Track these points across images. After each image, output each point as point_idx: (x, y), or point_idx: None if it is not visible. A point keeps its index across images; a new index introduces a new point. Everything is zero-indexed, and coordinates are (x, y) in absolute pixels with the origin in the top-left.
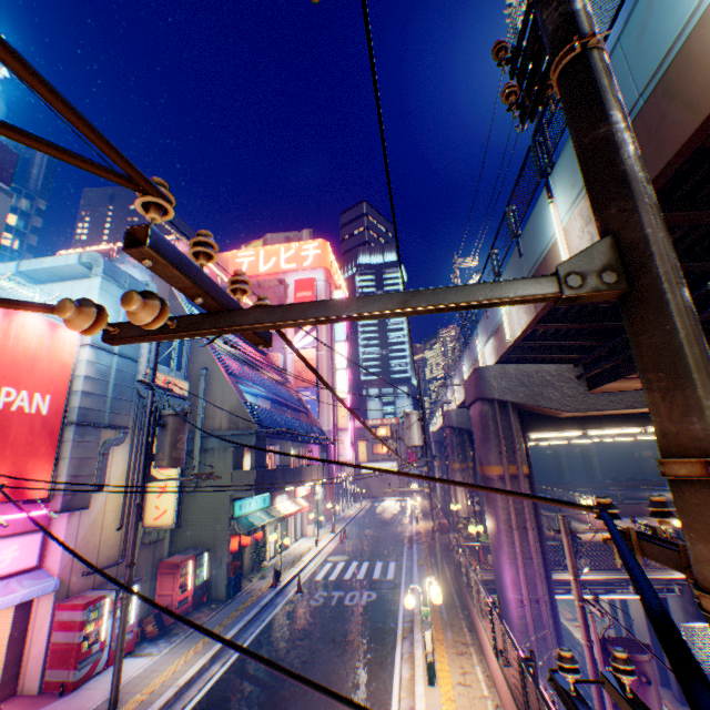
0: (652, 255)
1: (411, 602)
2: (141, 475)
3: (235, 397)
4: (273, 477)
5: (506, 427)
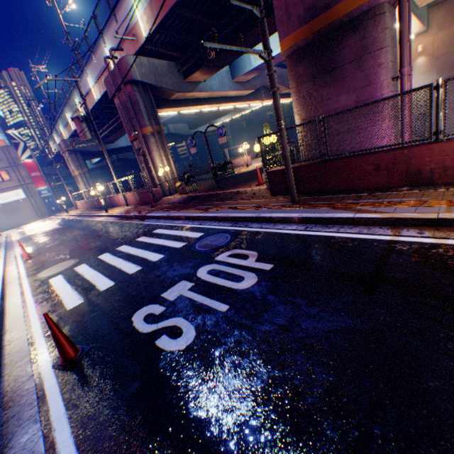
0: None
1: None
2: None
3: None
4: None
5: None
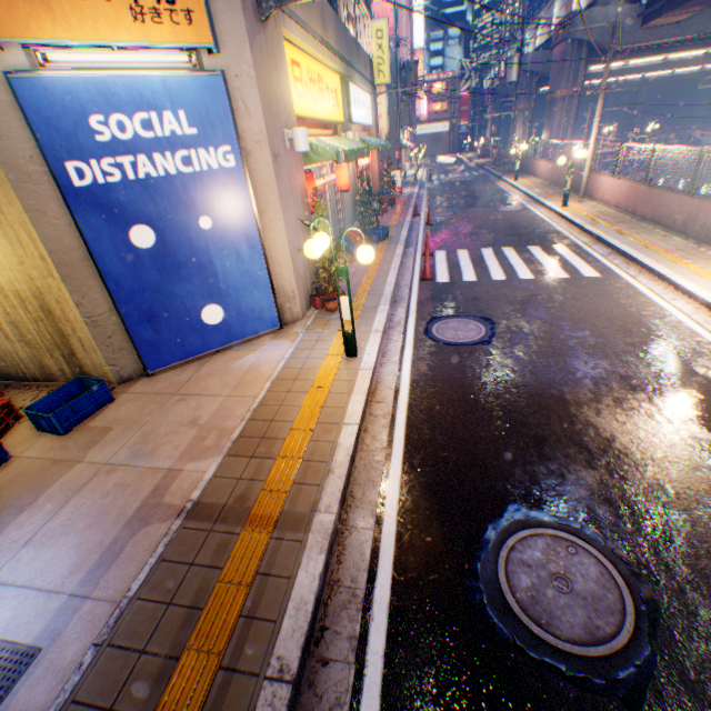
0: (616, 22)
1: (513, 152)
2: (399, 100)
3: (391, 53)
4: (410, 117)
5: (576, 63)
